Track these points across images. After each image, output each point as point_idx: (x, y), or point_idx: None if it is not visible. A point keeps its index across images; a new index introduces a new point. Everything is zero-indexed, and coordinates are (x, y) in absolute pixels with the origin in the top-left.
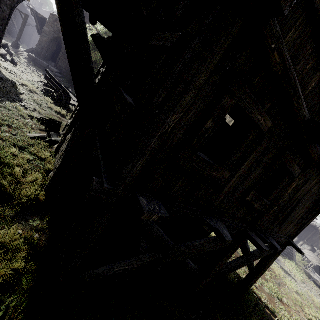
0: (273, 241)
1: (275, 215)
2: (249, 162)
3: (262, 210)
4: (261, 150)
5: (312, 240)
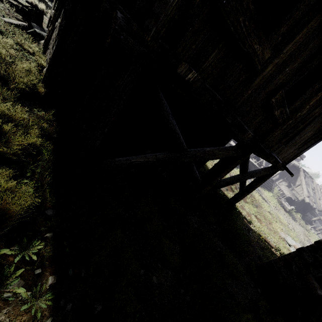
0: (276, 157)
1: (285, 131)
2: (294, 45)
3: (278, 121)
4: (314, 26)
5: (291, 178)
